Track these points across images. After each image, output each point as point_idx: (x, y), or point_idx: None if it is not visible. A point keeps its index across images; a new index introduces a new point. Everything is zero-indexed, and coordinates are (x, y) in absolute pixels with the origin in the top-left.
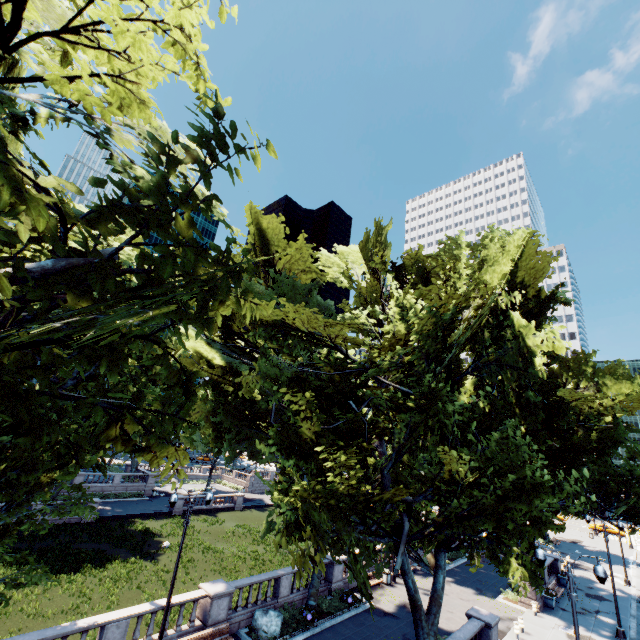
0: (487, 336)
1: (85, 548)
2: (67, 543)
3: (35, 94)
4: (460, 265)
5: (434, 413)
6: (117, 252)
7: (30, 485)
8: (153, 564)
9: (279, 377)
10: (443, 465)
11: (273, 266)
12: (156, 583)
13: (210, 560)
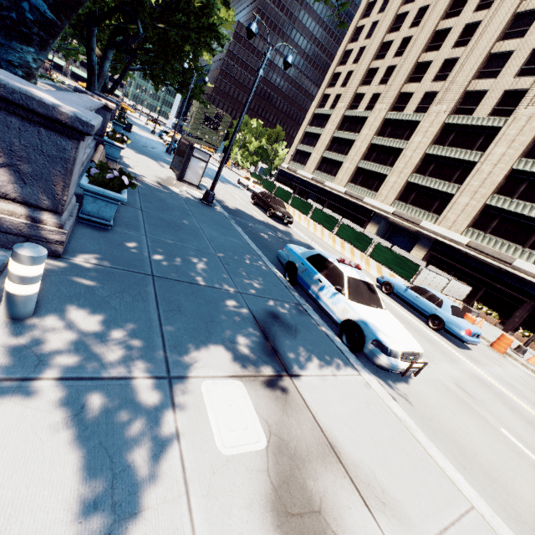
0: None
1: None
2: None
3: None
4: None
5: None
6: None
7: None
8: None
9: None
10: None
11: None
12: None
13: None
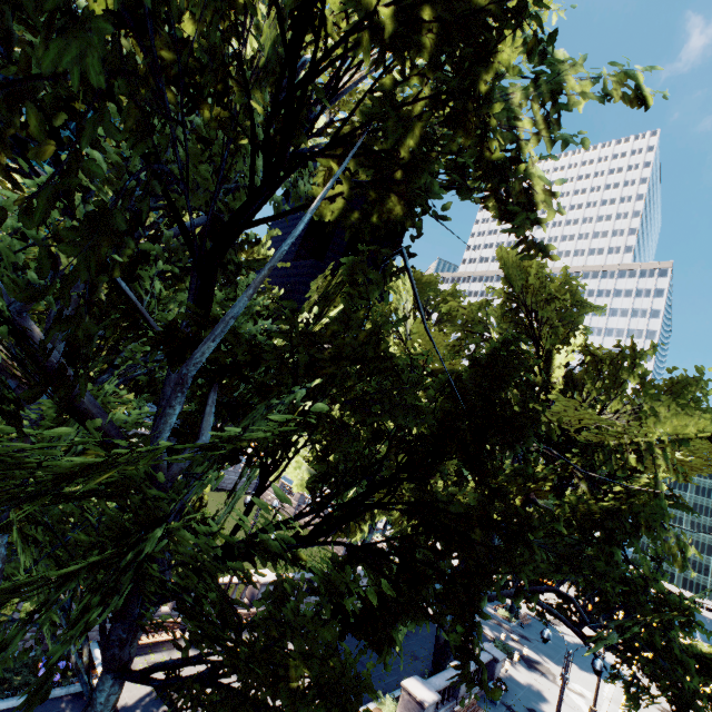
0: None
1: None
2: None
3: None
4: None
5: None
6: None
7: None
8: None
9: None
10: None
11: None
12: None
13: None
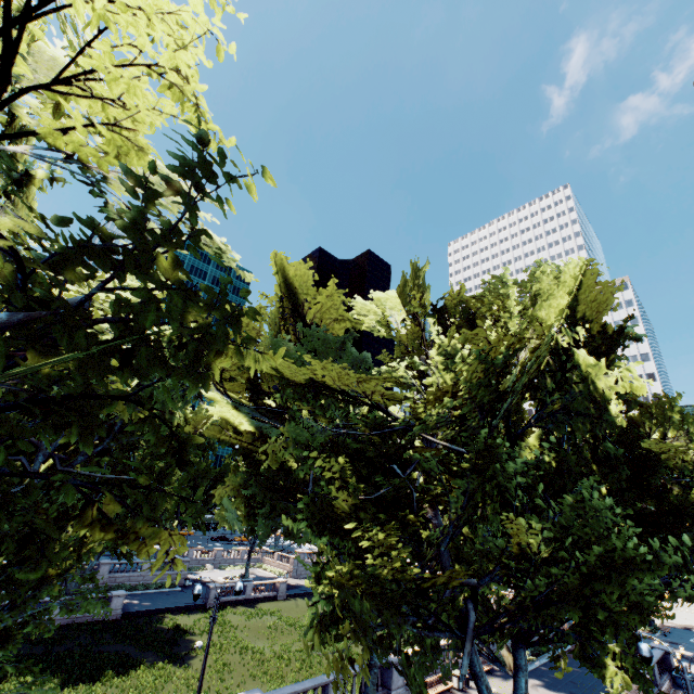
0: (547, 380)
1: (108, 651)
2: (88, 646)
3: (23, 148)
4: (508, 303)
5: (493, 475)
6: (87, 300)
7: (36, 579)
8: (183, 669)
9: (312, 441)
10: (510, 538)
11: (302, 318)
12: (186, 693)
13: (249, 663)
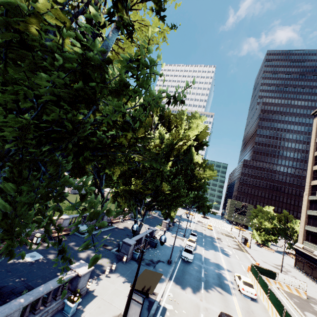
0: (183, 151)
1: None
2: None
3: None
4: (182, 124)
5: (161, 171)
6: None
7: None
8: None
9: None
10: (159, 186)
11: None
12: None
13: None
